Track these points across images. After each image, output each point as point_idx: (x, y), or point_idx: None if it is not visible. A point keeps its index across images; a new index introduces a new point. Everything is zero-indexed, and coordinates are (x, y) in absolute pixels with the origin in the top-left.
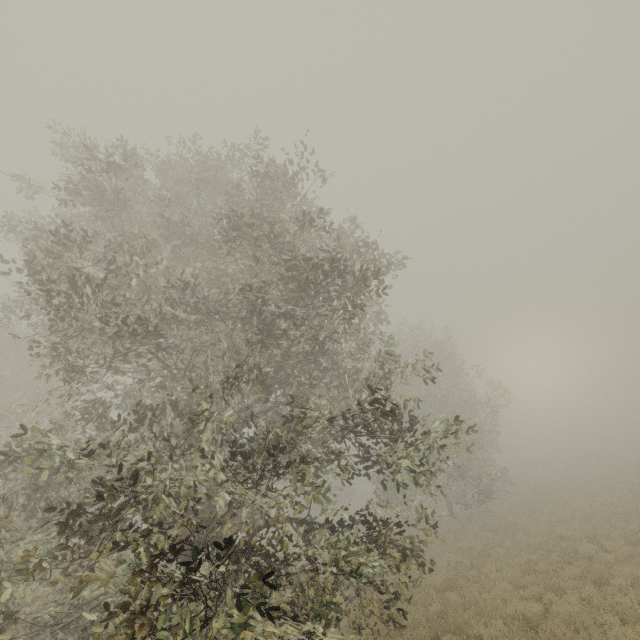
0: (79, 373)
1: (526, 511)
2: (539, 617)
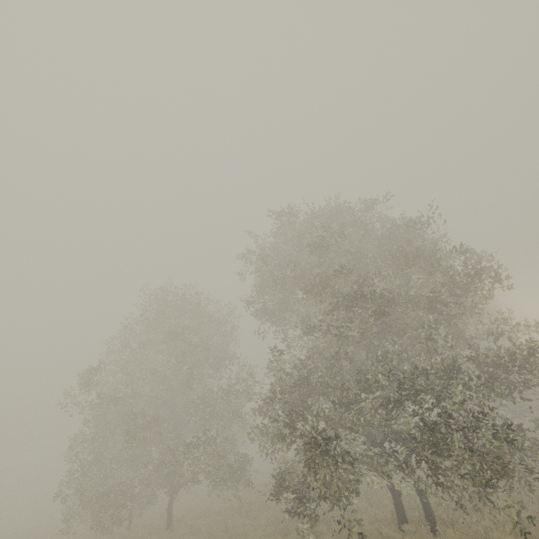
0: (343, 337)
1: None
2: None
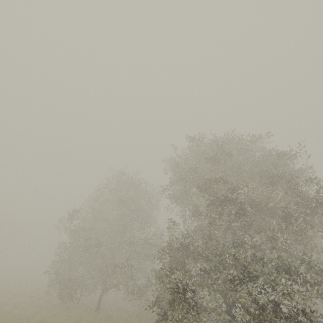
0: (213, 224)
1: None
2: None
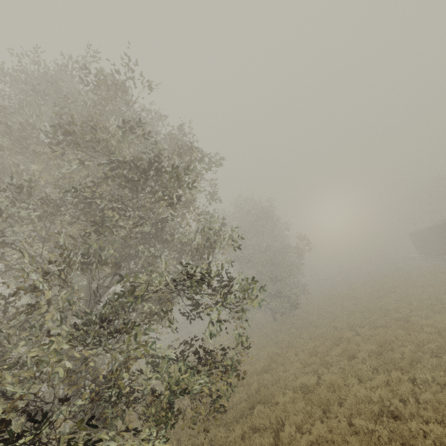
0: None
1: (318, 312)
2: (313, 385)
